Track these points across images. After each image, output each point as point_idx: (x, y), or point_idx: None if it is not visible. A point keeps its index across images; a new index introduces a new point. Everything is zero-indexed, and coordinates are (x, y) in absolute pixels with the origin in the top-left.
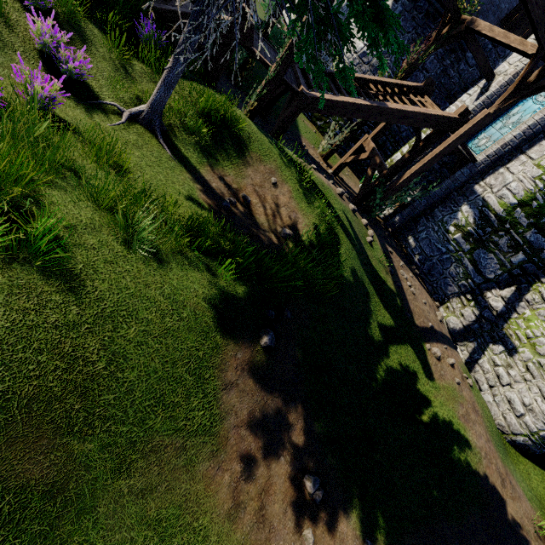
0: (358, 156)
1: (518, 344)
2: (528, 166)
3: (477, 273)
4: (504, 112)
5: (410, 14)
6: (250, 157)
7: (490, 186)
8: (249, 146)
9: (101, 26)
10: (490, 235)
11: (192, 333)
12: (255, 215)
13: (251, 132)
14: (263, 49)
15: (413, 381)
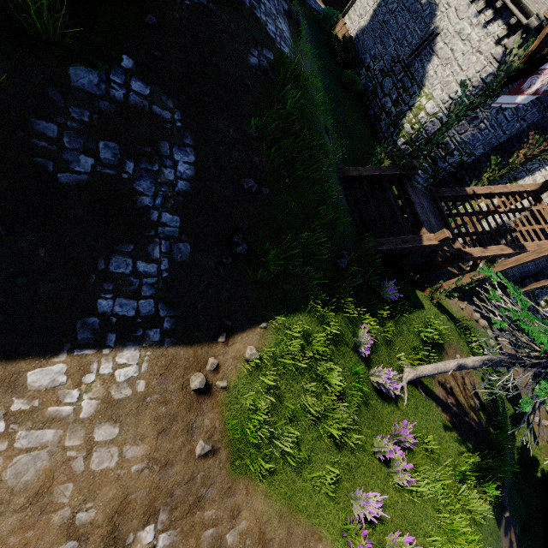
0: None
1: None
2: None
3: None
4: None
5: None
6: (445, 348)
7: None
8: (444, 339)
9: (371, 313)
10: None
11: (497, 542)
12: (458, 399)
13: (442, 325)
14: (428, 217)
15: (528, 450)
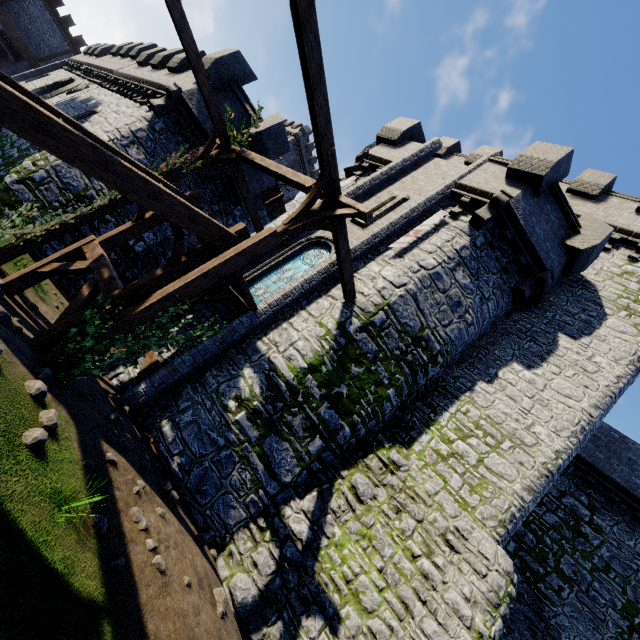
0: (70, 263)
1: (339, 601)
2: (311, 323)
3: (270, 477)
4: (278, 266)
5: (174, 136)
6: None
7: (276, 343)
8: None
9: None
10: (282, 413)
11: None
12: None
13: None
14: None
15: None
